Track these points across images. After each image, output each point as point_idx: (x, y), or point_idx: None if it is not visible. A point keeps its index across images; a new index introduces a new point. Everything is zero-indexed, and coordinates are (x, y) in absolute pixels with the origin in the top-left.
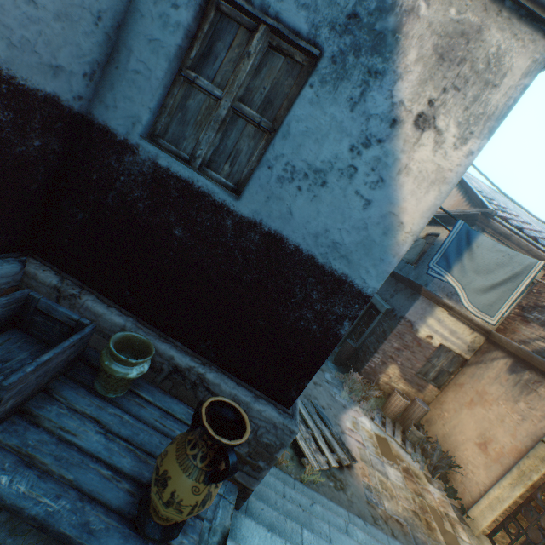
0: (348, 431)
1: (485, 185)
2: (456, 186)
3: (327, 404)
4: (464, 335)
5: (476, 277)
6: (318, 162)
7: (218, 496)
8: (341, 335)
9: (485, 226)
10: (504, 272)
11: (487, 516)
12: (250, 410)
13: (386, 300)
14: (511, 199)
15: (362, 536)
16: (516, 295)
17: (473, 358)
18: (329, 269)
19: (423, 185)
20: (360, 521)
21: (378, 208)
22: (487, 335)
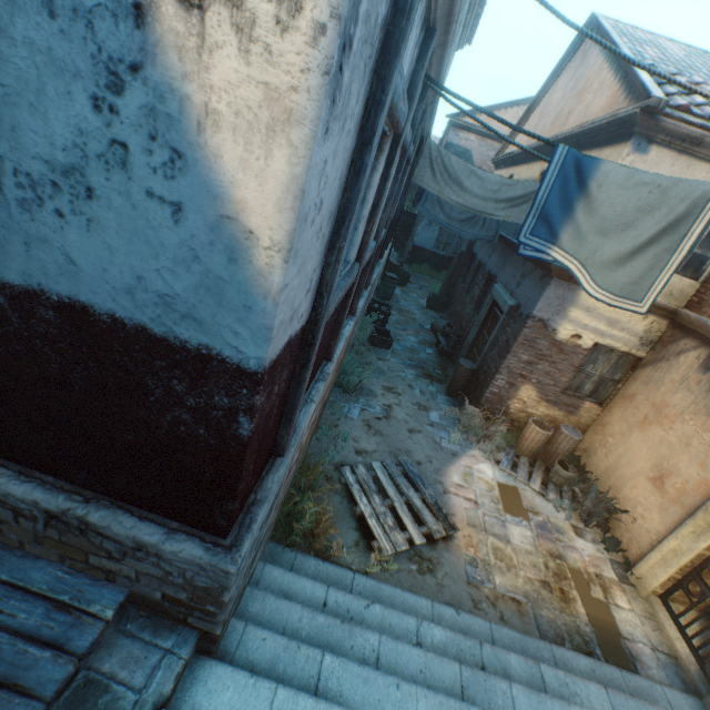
0: (455, 488)
1: (682, 45)
2: (612, 68)
3: (426, 457)
4: (632, 324)
5: (603, 241)
6: (60, 152)
7: (162, 652)
8: (244, 438)
9: (653, 133)
10: (654, 222)
11: (659, 574)
12: (163, 553)
13: (511, 292)
14: (657, 74)
15: (441, 635)
16: (680, 256)
17: (650, 354)
18: (176, 342)
19: (256, 140)
20: (450, 610)
21: (199, 213)
22: (671, 316)
